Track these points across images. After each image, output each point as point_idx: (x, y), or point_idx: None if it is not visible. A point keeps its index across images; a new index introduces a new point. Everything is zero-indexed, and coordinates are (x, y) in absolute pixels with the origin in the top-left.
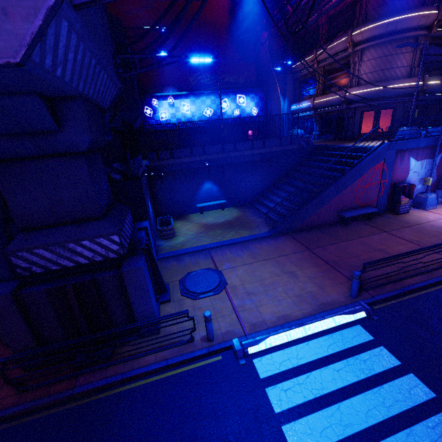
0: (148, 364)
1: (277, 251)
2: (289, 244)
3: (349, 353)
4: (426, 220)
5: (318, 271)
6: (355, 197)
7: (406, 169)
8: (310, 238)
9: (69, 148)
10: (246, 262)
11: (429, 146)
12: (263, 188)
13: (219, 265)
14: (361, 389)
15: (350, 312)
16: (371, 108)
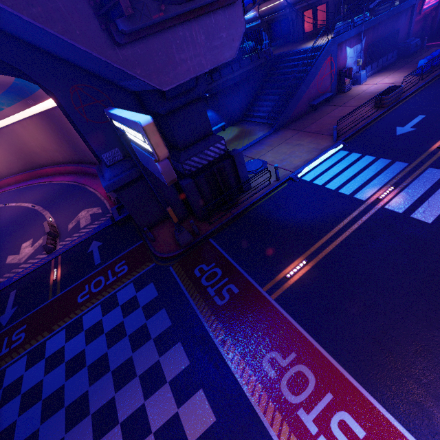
0: (257, 197)
1: (282, 138)
2: (287, 133)
3: (340, 160)
4: (362, 91)
5: (312, 138)
6: (317, 89)
7: (345, 57)
8: (298, 125)
9: (197, 96)
10: (269, 150)
11: (357, 34)
12: (247, 104)
13: (254, 157)
14: (349, 167)
15: (336, 147)
16: (309, 7)
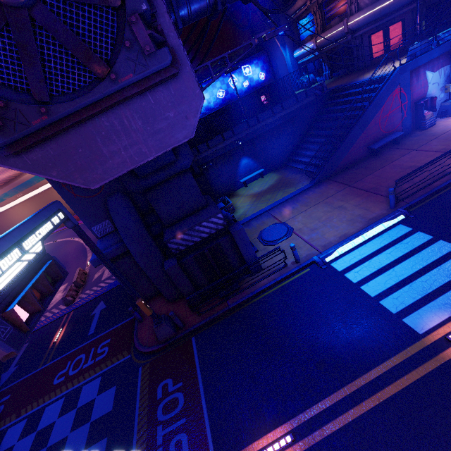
0: (264, 284)
1: (323, 195)
2: (331, 187)
3: (395, 242)
4: None
5: (361, 199)
6: (380, 128)
7: (424, 84)
8: (348, 177)
9: (182, 168)
10: (301, 211)
11: (444, 53)
12: (292, 147)
13: (282, 219)
14: (407, 258)
15: (392, 218)
16: (377, 29)
